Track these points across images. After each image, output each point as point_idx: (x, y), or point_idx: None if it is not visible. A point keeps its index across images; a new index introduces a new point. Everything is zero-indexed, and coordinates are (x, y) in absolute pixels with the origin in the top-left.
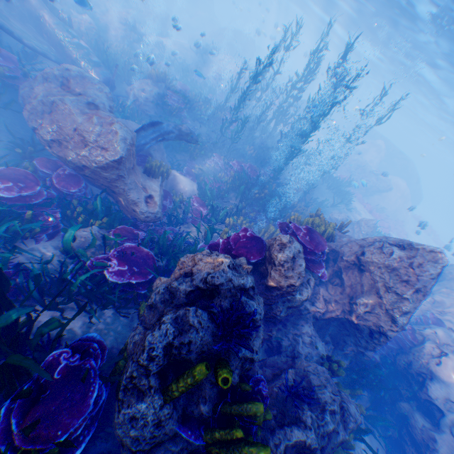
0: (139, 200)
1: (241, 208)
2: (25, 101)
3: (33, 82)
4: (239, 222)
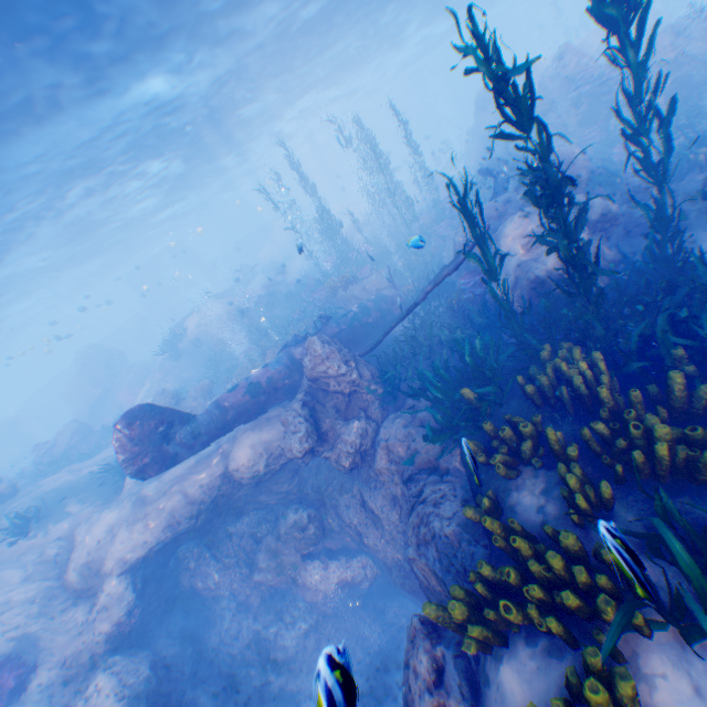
0: None
1: None
2: None
3: None
4: None
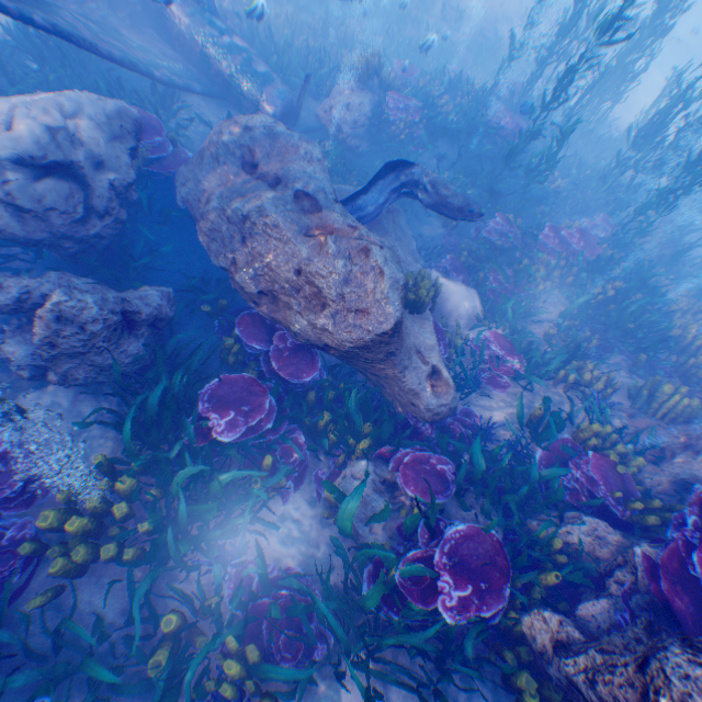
0: (420, 386)
1: (567, 328)
2: (194, 211)
3: (197, 168)
4: (586, 376)
